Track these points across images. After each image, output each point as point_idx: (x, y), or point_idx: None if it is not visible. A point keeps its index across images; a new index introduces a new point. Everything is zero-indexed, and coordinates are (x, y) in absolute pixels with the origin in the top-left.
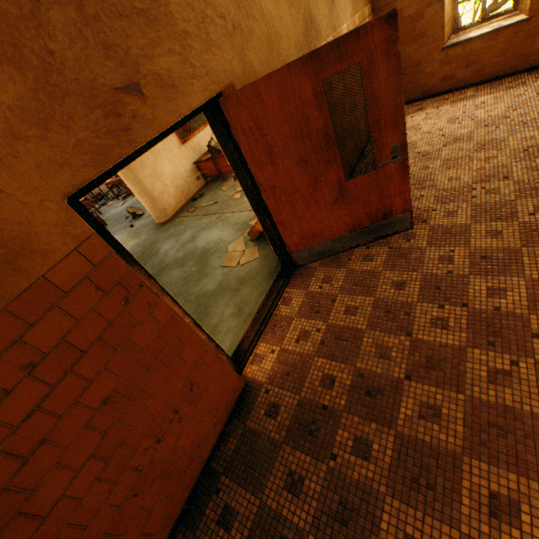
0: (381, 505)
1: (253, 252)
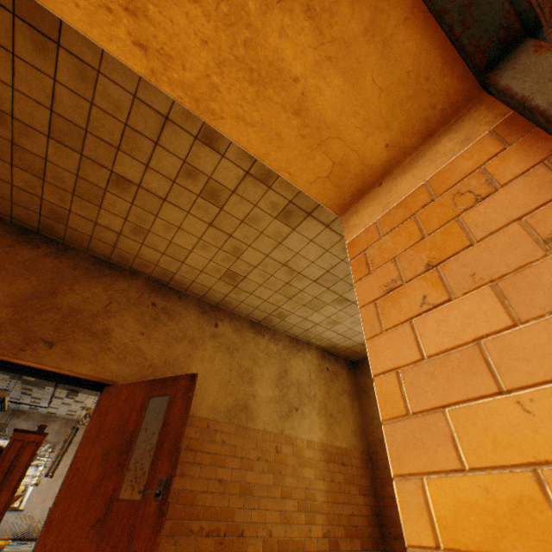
0: None
1: None
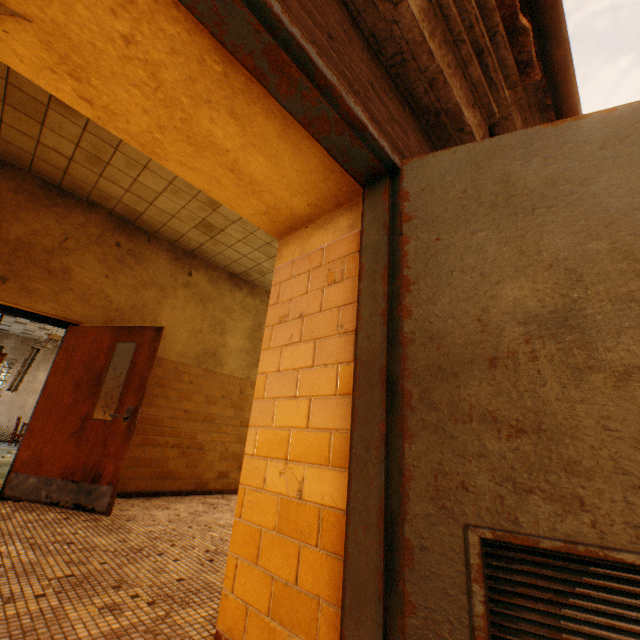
0: None
1: None
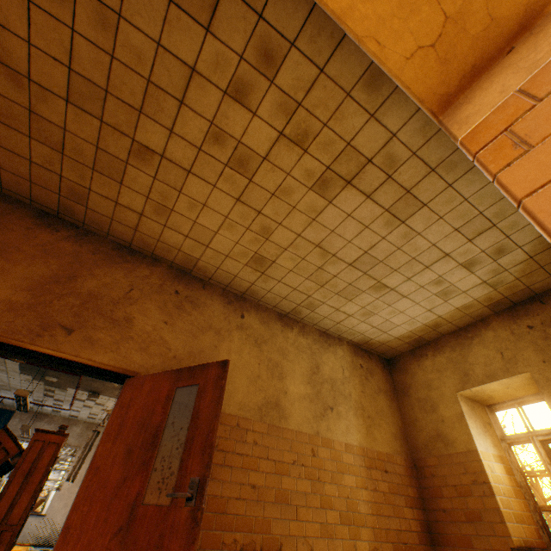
0: None
1: None
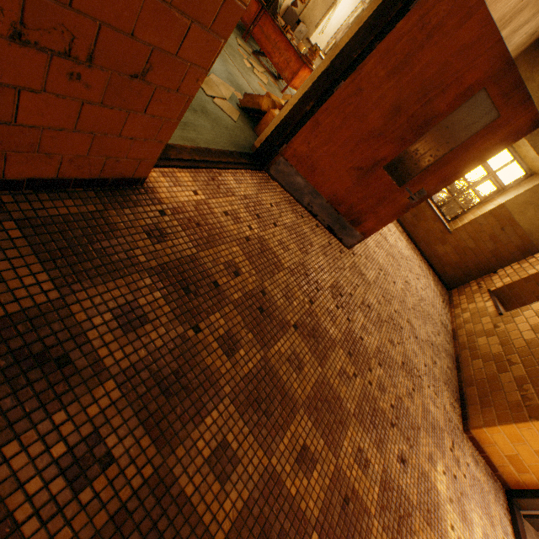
0: (217, 402)
1: (233, 111)
